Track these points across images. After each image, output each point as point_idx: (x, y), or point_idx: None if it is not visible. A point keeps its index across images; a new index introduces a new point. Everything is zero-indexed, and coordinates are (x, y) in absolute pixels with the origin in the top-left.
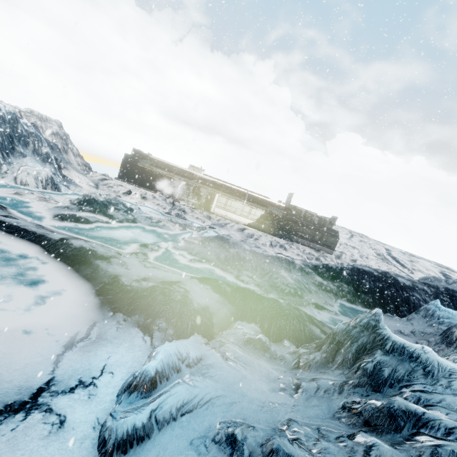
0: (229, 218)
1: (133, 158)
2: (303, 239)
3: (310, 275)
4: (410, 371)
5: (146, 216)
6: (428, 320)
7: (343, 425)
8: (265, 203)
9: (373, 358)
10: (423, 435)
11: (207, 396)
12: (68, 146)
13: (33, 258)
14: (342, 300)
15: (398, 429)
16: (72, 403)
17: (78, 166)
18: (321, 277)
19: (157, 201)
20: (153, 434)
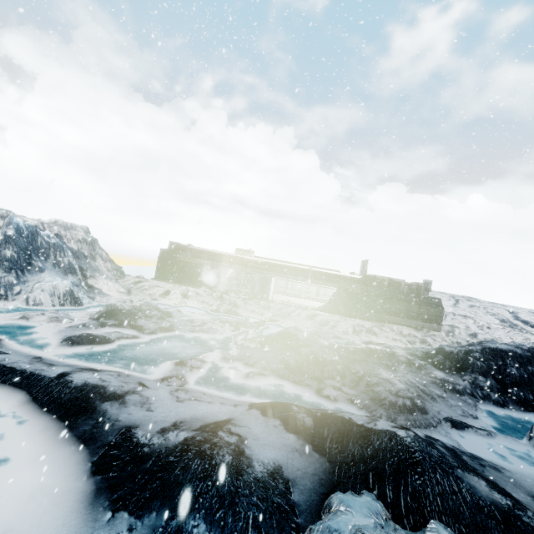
0: (293, 305)
1: (170, 252)
2: (395, 316)
3: (424, 369)
4: None
5: (186, 320)
6: None
7: None
8: (335, 277)
9: None
10: None
11: None
12: (96, 251)
13: (10, 414)
14: (485, 404)
15: None
16: None
17: (108, 271)
18: (440, 369)
19: (201, 298)
20: None
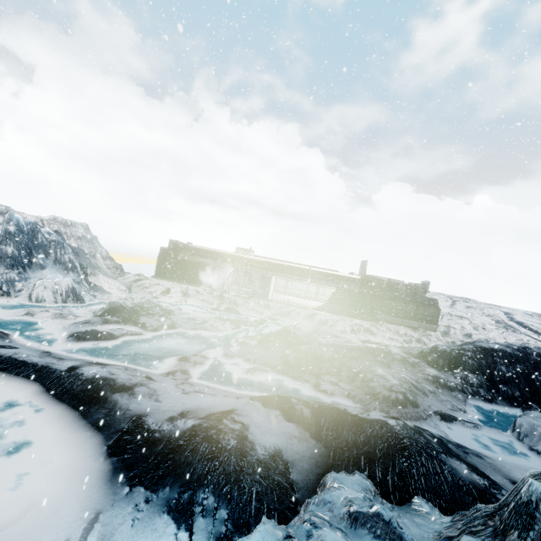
0: (293, 304)
1: (170, 250)
2: (392, 316)
3: (417, 367)
4: None
5: (187, 318)
6: None
7: None
8: (335, 277)
9: None
10: None
11: None
12: (96, 248)
13: (26, 403)
14: (475, 400)
15: None
16: None
17: (108, 269)
18: (433, 367)
19: (202, 296)
20: None
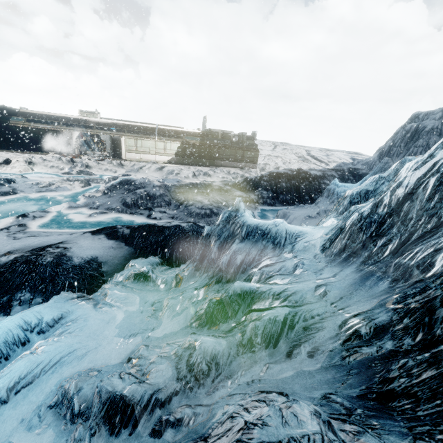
0: (146, 161)
1: None
2: (226, 161)
3: (229, 192)
4: (262, 250)
5: (31, 183)
6: (330, 199)
7: (192, 330)
8: (179, 133)
9: (230, 249)
10: (250, 313)
11: (56, 358)
12: None
13: None
14: (263, 206)
15: (233, 315)
16: None
17: None
18: (243, 191)
19: (50, 163)
20: None
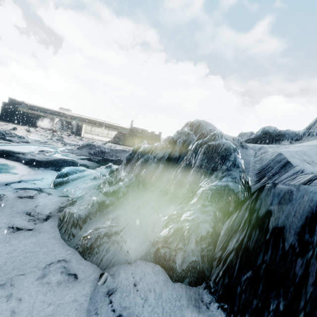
0: (95, 139)
1: (10, 104)
2: None
3: None
4: None
5: (35, 140)
6: None
7: None
8: (117, 127)
9: None
10: None
11: (88, 174)
12: None
13: None
14: None
15: None
16: (35, 182)
17: None
18: None
19: (40, 133)
20: (70, 182)
